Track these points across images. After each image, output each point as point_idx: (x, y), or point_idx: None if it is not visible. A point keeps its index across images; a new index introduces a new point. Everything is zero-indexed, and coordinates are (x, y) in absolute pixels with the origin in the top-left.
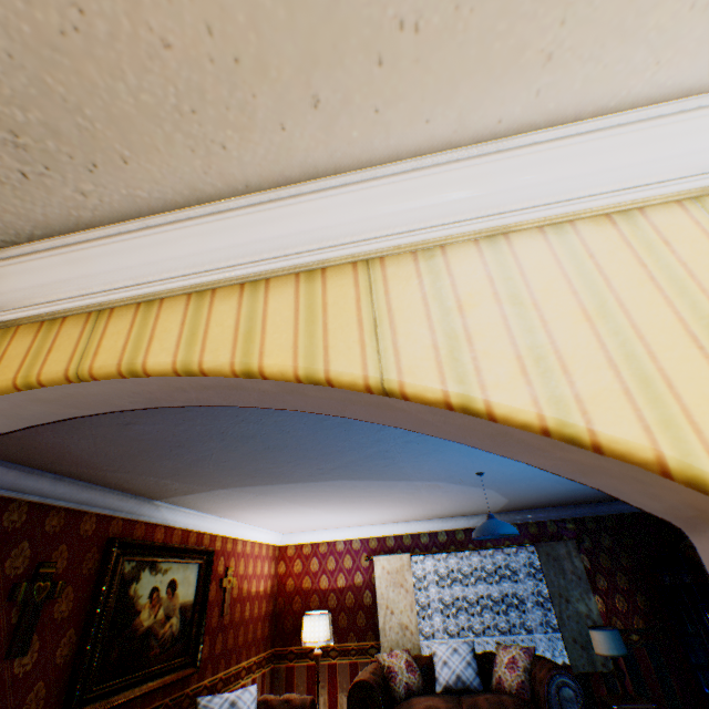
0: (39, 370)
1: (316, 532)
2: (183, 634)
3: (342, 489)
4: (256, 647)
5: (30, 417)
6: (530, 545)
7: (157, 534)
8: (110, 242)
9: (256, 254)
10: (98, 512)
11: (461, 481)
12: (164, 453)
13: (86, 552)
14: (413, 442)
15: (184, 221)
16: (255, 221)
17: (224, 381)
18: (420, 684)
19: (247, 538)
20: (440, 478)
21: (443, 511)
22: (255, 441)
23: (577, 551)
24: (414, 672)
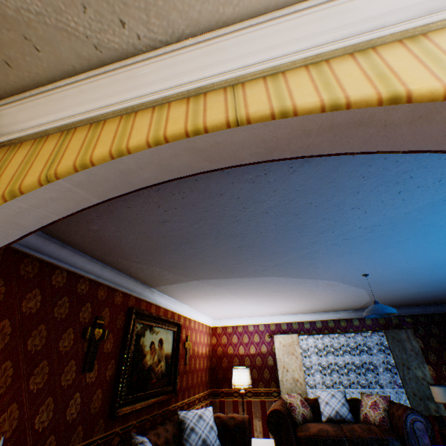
0: (202, 121)
1: (235, 319)
2: (167, 372)
3: (269, 284)
4: (202, 387)
5: (174, 169)
6: (380, 331)
7: (152, 309)
8: (240, 34)
9: (365, 28)
10: (123, 291)
11: (348, 281)
12: (174, 248)
13: (118, 314)
14: (337, 245)
15: (302, 10)
16: (360, 5)
17: (357, 115)
18: (311, 415)
19: (196, 319)
20: (336, 277)
21: (322, 306)
22: (235, 240)
23: (414, 336)
24: (306, 408)
